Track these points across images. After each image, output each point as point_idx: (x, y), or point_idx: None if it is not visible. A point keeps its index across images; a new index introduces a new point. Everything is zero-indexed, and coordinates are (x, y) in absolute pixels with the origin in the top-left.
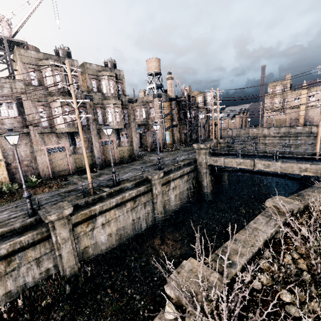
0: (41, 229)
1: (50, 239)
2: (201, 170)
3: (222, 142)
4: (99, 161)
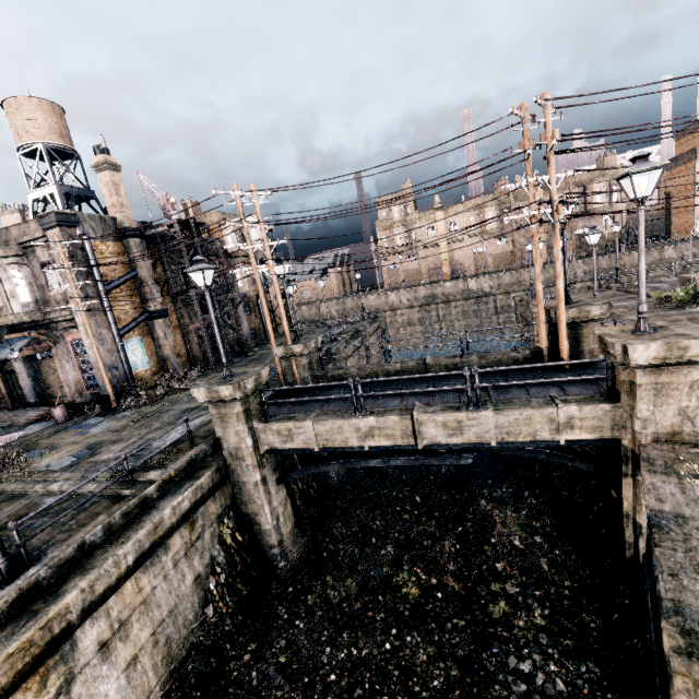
0: None
1: None
2: (246, 475)
3: (301, 351)
4: None
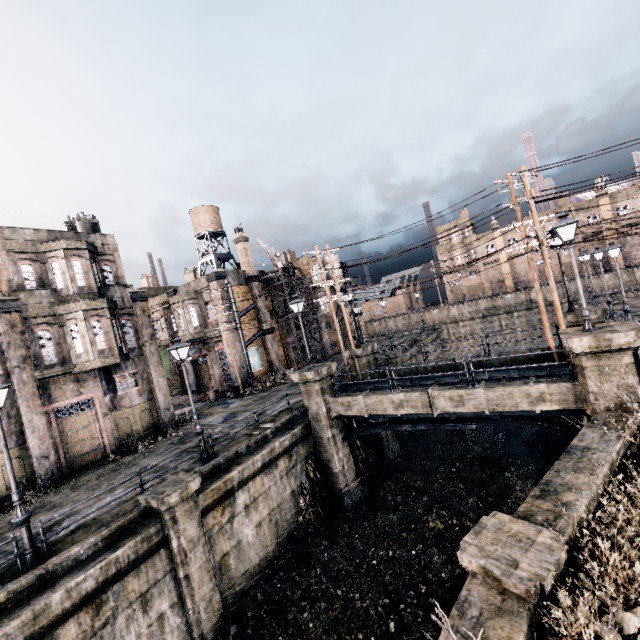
0: None
1: None
2: (322, 432)
3: (361, 354)
4: (45, 466)
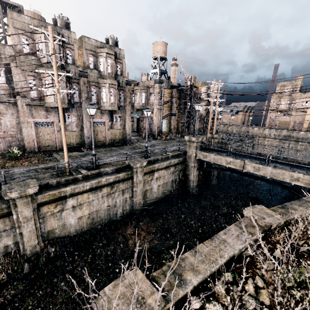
0: (0, 205)
1: (11, 216)
2: (190, 163)
3: (216, 137)
4: (88, 141)
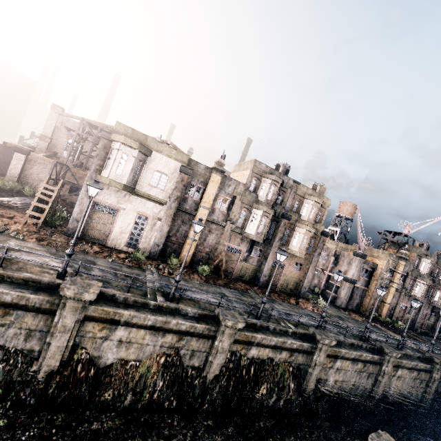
0: None
1: None
2: None
3: None
4: (416, 325)
